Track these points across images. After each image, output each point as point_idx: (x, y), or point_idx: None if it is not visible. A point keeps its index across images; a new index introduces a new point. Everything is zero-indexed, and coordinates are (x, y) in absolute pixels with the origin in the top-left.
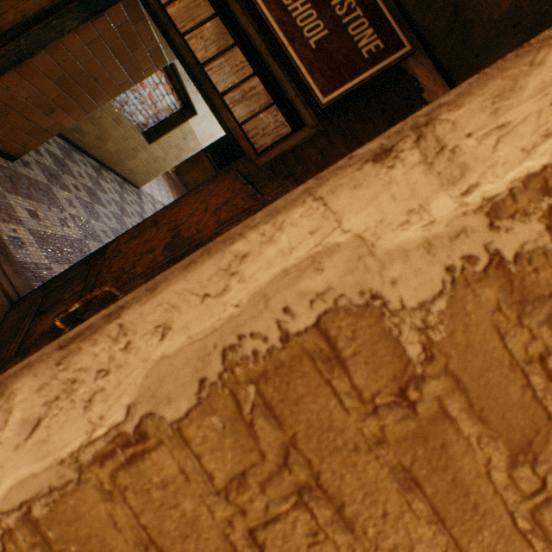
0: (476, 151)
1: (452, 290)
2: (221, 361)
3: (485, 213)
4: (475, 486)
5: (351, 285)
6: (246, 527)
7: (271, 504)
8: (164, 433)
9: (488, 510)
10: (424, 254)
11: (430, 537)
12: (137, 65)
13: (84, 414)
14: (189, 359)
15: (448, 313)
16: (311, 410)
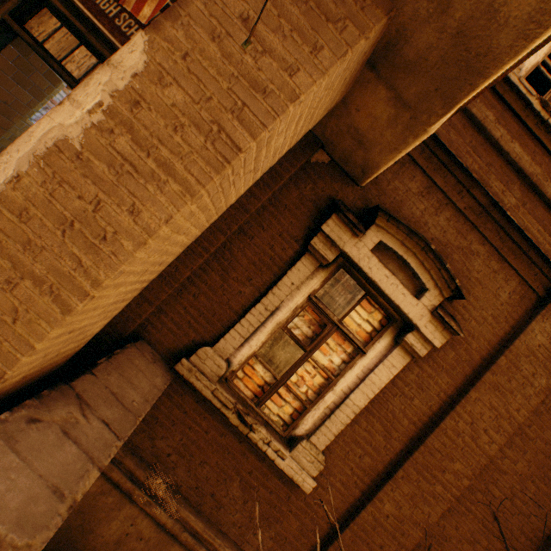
0: (81, 100)
1: (83, 132)
2: (33, 155)
3: (87, 114)
4: (102, 176)
5: (59, 134)
6: (49, 193)
7: (54, 187)
8: (24, 174)
9: (107, 181)
10: (75, 125)
11: (94, 189)
12: (37, 87)
13: (4, 172)
14: (25, 156)
15: (85, 137)
16: (58, 164)
